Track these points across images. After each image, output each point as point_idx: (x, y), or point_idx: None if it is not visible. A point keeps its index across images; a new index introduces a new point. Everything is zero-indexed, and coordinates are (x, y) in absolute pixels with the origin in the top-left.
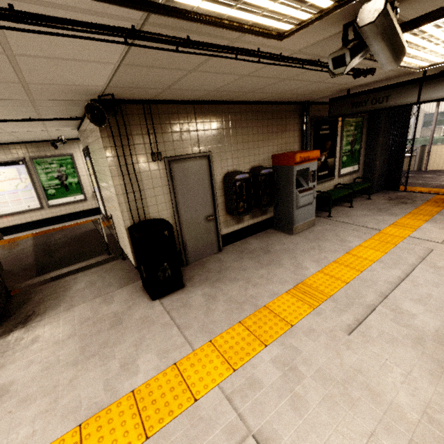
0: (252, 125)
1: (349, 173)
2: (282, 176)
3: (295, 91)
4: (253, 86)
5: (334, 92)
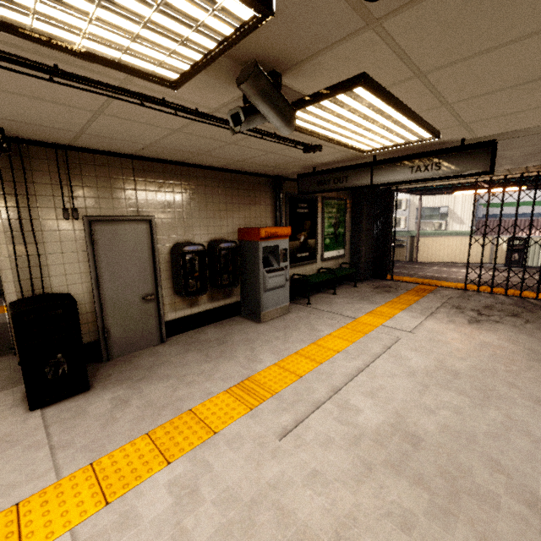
0: (213, 192)
1: (334, 257)
2: (248, 253)
3: (255, 161)
4: (198, 146)
5: (301, 169)
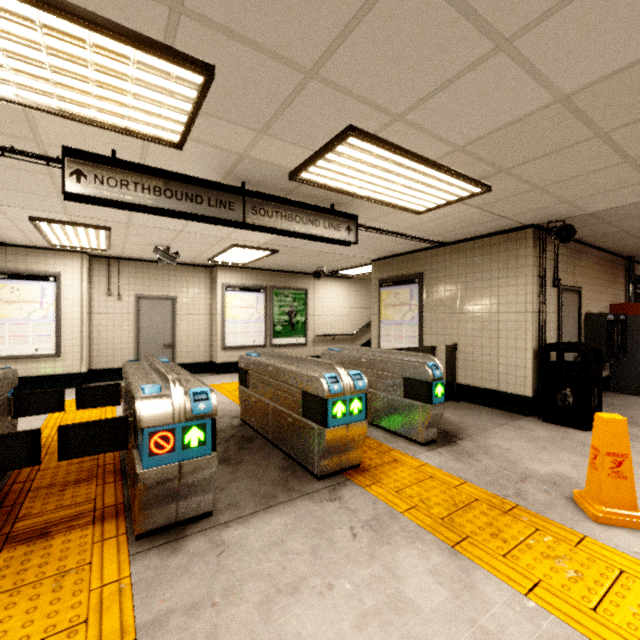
0: (600, 270)
1: None
2: (628, 327)
3: None
4: None
5: None
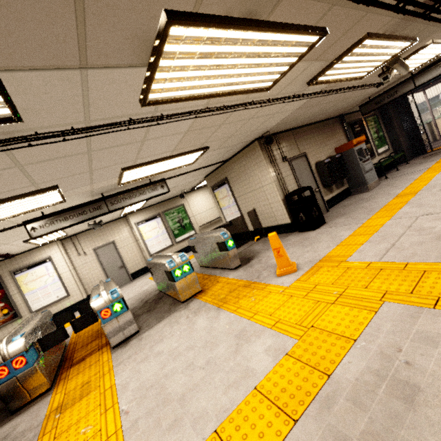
0: (319, 134)
1: (384, 151)
2: (346, 158)
3: (341, 107)
4: (326, 109)
5: (359, 102)
